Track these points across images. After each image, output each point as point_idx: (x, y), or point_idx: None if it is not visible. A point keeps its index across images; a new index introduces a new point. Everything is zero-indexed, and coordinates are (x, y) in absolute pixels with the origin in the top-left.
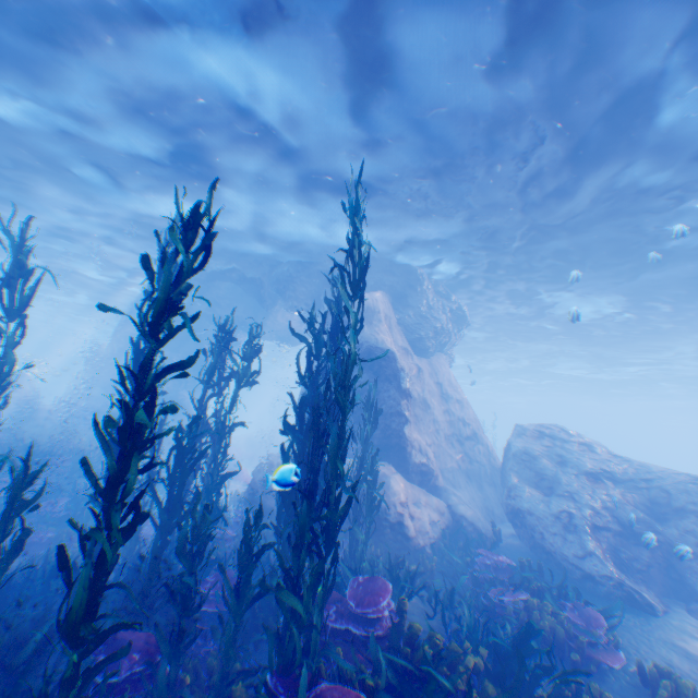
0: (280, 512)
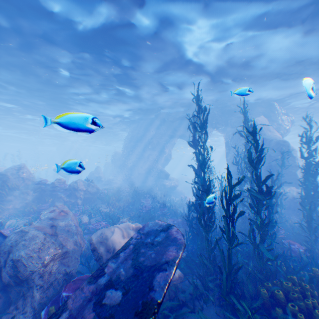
0: (302, 204)
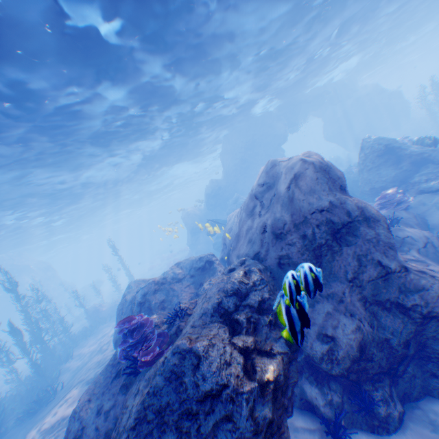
0: None
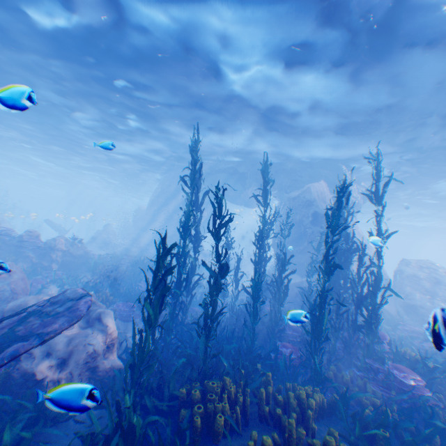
0: None
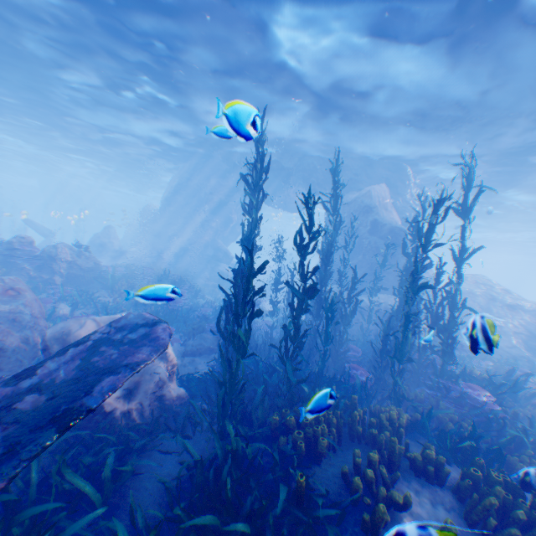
0: (390, 319)
